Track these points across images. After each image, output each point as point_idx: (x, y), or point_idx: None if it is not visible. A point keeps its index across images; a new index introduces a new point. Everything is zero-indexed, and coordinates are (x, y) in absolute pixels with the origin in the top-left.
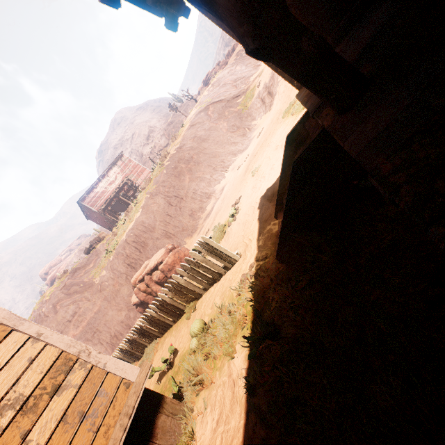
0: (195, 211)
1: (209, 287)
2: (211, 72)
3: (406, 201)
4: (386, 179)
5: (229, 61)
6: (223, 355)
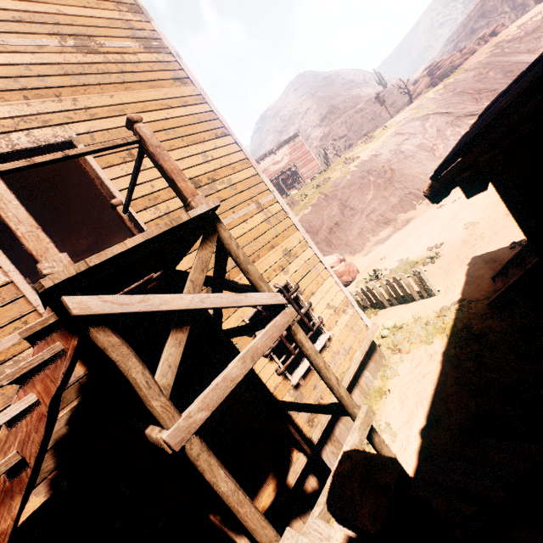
0: (365, 232)
1: (396, 304)
2: (446, 60)
3: None
4: None
5: (479, 51)
6: (419, 343)
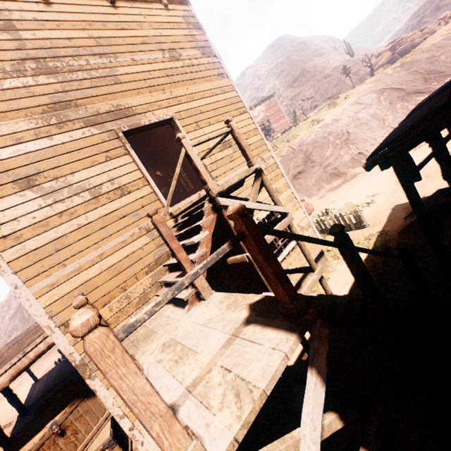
0: (321, 180)
1: None
2: (408, 38)
3: (446, 227)
4: (447, 223)
5: (437, 32)
6: None
